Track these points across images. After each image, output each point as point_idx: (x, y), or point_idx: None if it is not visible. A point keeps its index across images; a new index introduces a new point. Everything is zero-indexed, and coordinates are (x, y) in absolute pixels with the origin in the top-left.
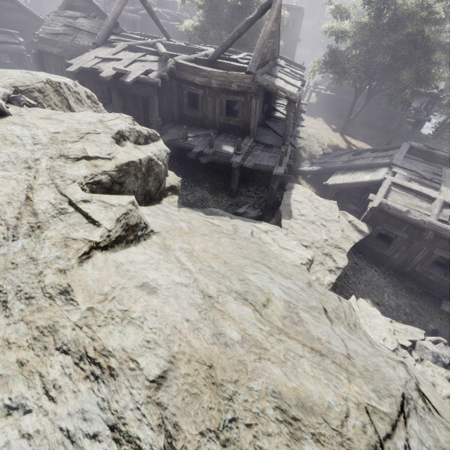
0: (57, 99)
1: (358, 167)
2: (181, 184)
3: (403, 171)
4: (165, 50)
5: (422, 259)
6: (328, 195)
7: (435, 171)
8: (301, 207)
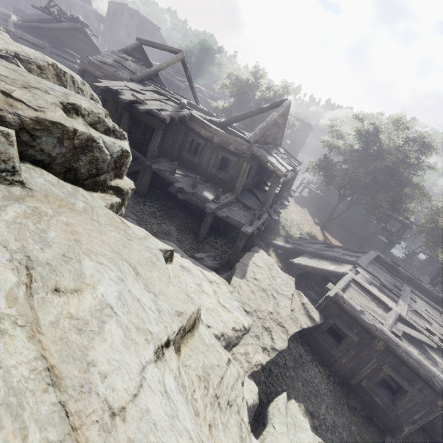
0: (54, 81)
1: (326, 257)
2: (153, 212)
3: (366, 274)
4: (185, 102)
5: (370, 372)
6: (291, 272)
7: (396, 284)
8: (258, 271)
